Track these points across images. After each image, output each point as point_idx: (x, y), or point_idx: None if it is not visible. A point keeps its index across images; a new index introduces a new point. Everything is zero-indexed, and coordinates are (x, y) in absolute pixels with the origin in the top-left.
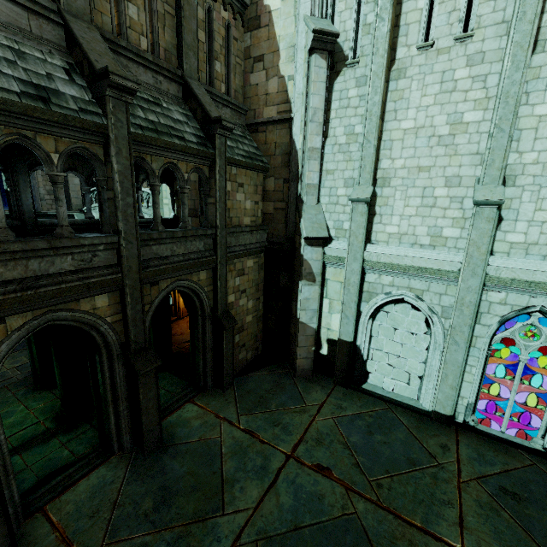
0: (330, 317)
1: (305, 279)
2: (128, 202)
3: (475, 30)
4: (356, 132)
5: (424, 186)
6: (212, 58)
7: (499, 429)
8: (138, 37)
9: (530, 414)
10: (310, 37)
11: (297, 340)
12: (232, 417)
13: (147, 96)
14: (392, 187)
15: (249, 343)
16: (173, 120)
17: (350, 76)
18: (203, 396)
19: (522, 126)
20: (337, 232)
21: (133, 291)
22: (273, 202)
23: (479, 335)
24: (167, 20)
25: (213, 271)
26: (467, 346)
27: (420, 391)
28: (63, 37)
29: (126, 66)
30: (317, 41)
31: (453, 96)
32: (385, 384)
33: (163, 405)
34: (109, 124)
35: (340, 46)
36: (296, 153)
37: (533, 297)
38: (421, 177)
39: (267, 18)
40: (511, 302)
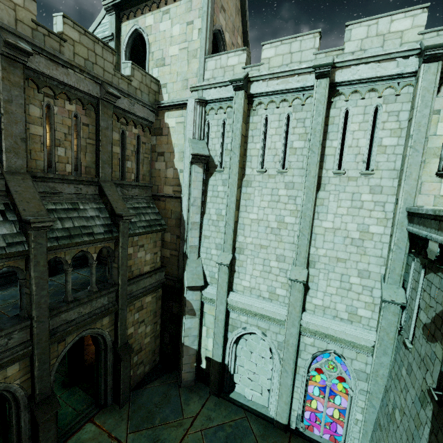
0: (207, 340)
1: (188, 314)
2: (41, 294)
3: (288, 169)
4: (223, 214)
5: (264, 258)
6: (124, 160)
7: (319, 433)
8: (64, 165)
9: (337, 423)
10: (190, 155)
11: (182, 359)
12: (121, 436)
13: (67, 205)
14: (245, 255)
15: (147, 358)
16: (87, 219)
17: (219, 178)
18: (103, 413)
19: (316, 232)
20: (211, 279)
21: (41, 356)
22: (169, 250)
23: (301, 365)
24: (88, 148)
25: (115, 314)
26: (292, 374)
27: (269, 401)
28: (4, 184)
29: (53, 186)
30: (195, 158)
31: (278, 204)
32: (246, 393)
33: (67, 427)
34: (30, 249)
35: (212, 158)
36: (184, 222)
37: (329, 343)
38: (262, 252)
39: (167, 131)
40: (317, 345)
